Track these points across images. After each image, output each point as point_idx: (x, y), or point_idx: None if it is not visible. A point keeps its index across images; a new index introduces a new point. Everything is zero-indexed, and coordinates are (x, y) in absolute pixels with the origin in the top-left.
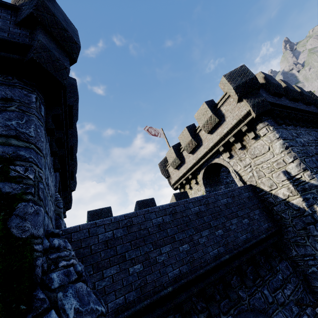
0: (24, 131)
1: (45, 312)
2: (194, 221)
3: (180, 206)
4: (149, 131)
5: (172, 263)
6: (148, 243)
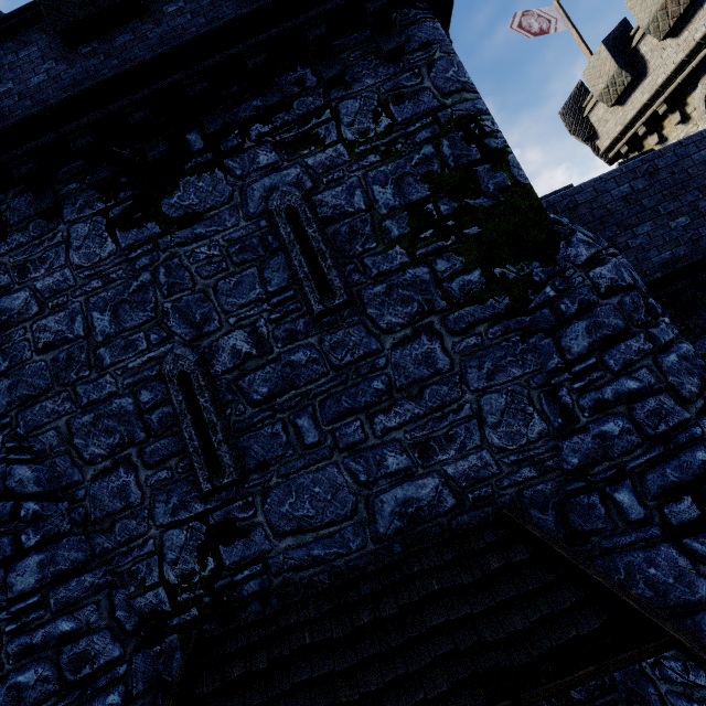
0: (464, 81)
1: (569, 237)
2: (698, 178)
3: (666, 158)
4: (524, 29)
5: (657, 246)
6: (609, 226)
